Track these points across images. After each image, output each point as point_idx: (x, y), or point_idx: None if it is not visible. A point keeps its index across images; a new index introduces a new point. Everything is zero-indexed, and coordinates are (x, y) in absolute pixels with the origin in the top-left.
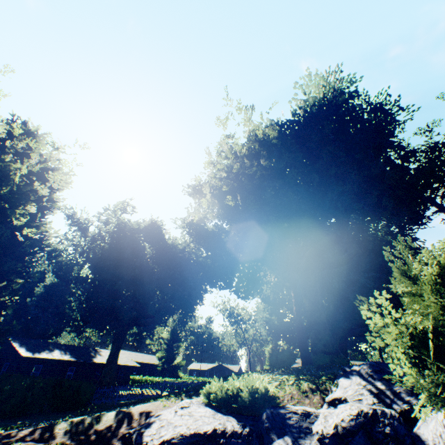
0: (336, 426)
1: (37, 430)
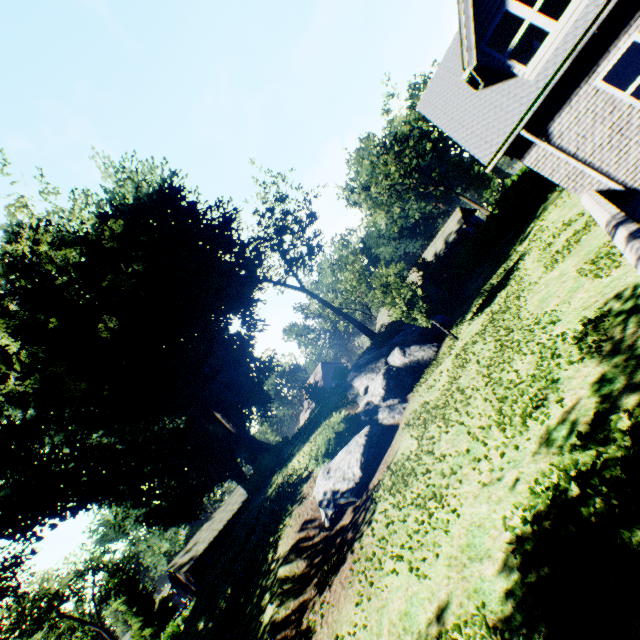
0: (383, 388)
1: (278, 639)
